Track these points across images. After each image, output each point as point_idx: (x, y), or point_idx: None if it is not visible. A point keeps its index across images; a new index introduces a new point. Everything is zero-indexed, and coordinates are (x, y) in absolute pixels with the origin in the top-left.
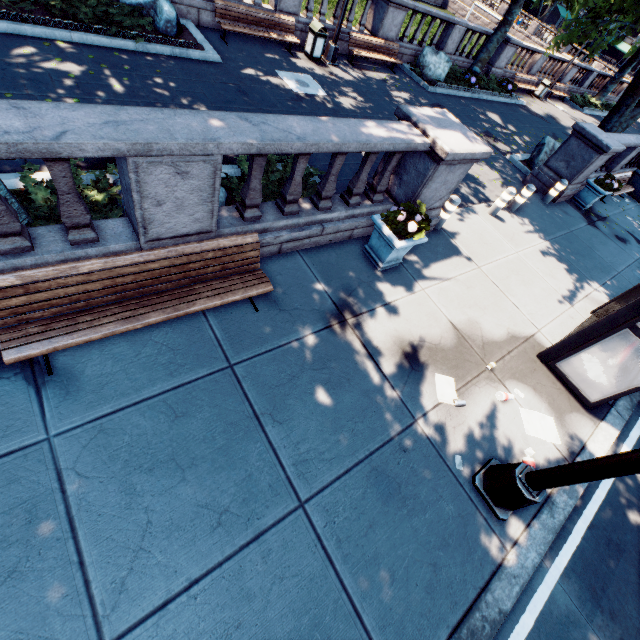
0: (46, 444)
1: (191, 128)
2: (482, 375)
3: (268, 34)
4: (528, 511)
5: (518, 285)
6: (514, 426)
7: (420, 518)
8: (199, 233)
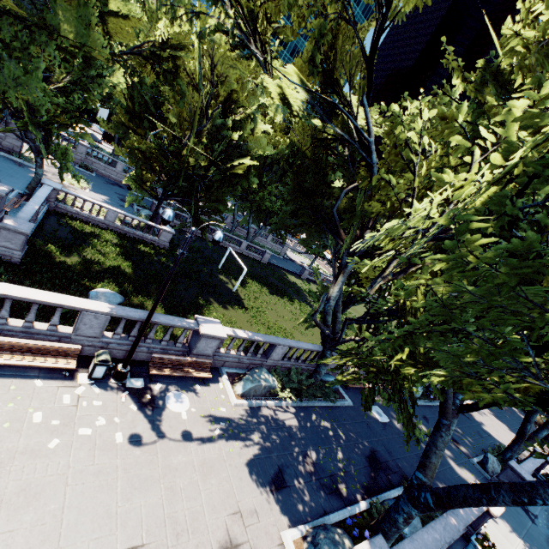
0: None
1: (452, 524)
2: None
3: (361, 385)
4: None
5: None
6: None
7: None
8: None
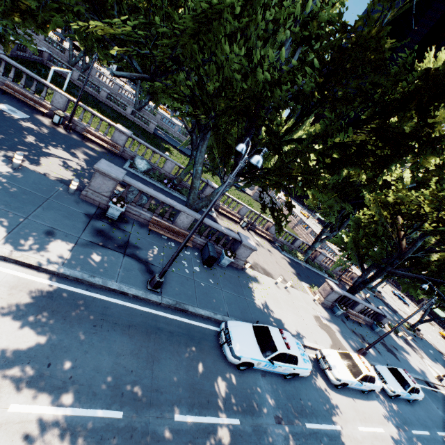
0: None
1: None
2: None
3: (28, 101)
4: None
5: None
6: None
7: None
8: None
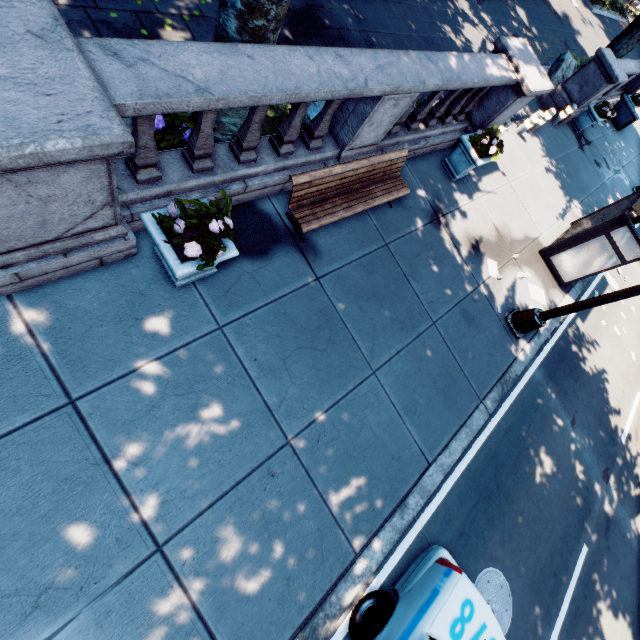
0: (318, 282)
1: (410, 71)
2: (510, 262)
3: None
4: (528, 336)
5: (531, 199)
6: (525, 293)
7: (483, 334)
8: (370, 145)
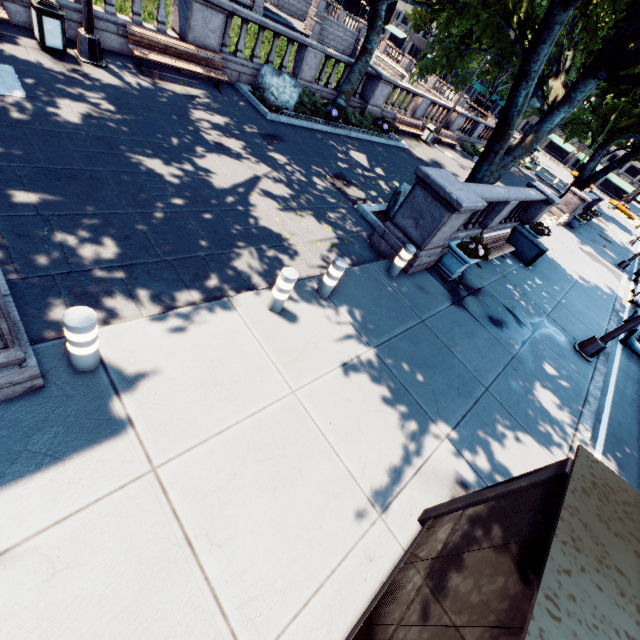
0: None
1: None
2: None
3: None
4: None
5: (255, 496)
6: None
7: None
8: None
